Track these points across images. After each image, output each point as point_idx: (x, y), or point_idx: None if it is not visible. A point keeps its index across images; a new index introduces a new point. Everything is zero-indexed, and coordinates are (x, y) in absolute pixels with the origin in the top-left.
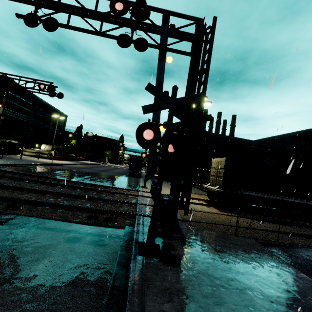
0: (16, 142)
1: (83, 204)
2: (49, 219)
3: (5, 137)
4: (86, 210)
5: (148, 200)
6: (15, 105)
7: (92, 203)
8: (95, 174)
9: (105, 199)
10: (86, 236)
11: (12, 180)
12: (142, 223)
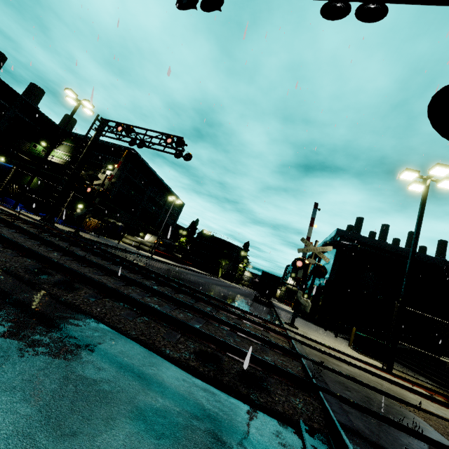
0: (120, 224)
1: (188, 320)
2: (118, 330)
3: (111, 217)
4: (195, 334)
5: (318, 355)
6: (133, 181)
7: (205, 325)
8: (205, 284)
9: (231, 323)
10: (194, 418)
11: (94, 256)
12: (356, 429)
